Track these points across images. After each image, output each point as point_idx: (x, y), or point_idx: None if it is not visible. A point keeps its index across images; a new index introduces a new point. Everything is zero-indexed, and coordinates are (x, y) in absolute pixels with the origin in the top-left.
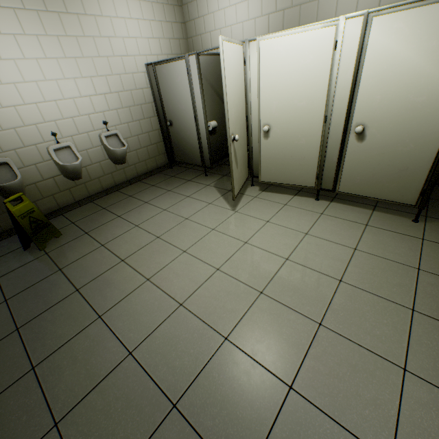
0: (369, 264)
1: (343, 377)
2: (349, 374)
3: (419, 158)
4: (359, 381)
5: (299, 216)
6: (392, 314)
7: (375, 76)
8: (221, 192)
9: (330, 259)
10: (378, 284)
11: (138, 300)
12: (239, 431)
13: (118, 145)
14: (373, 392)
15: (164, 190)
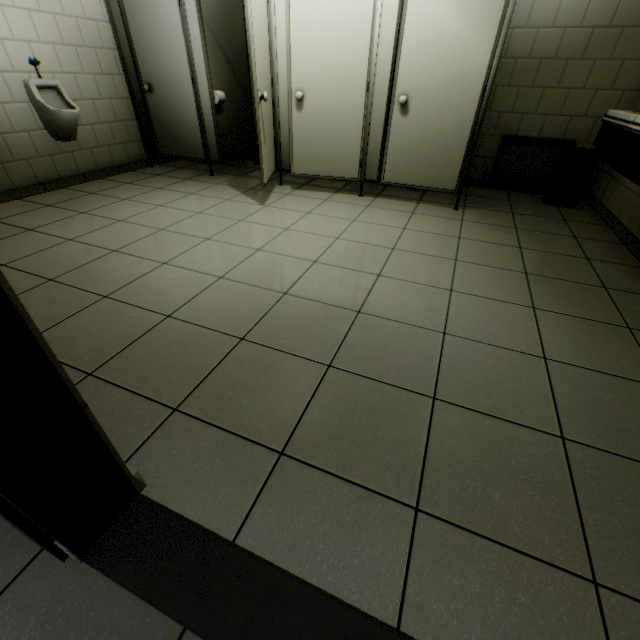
0: (418, 237)
1: (403, 301)
2: (408, 298)
3: (457, 134)
4: (416, 301)
5: (344, 208)
6: (439, 264)
7: (417, 35)
8: (240, 190)
9: (382, 236)
10: (427, 248)
11: (159, 280)
12: (316, 341)
13: (60, 108)
14: (428, 305)
15: (150, 188)
